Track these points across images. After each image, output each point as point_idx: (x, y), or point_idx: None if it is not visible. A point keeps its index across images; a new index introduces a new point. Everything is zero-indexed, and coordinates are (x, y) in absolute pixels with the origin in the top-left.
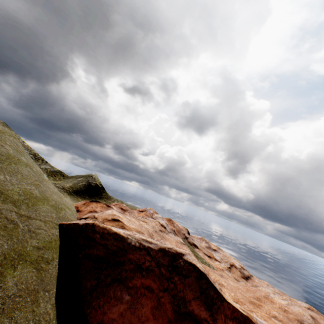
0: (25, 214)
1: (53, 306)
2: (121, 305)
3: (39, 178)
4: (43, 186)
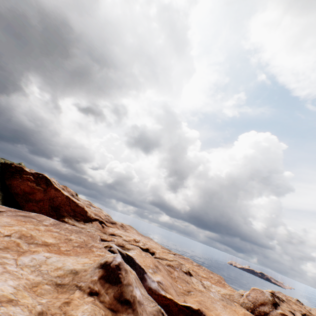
0: None
1: None
2: (18, 181)
3: None
4: None
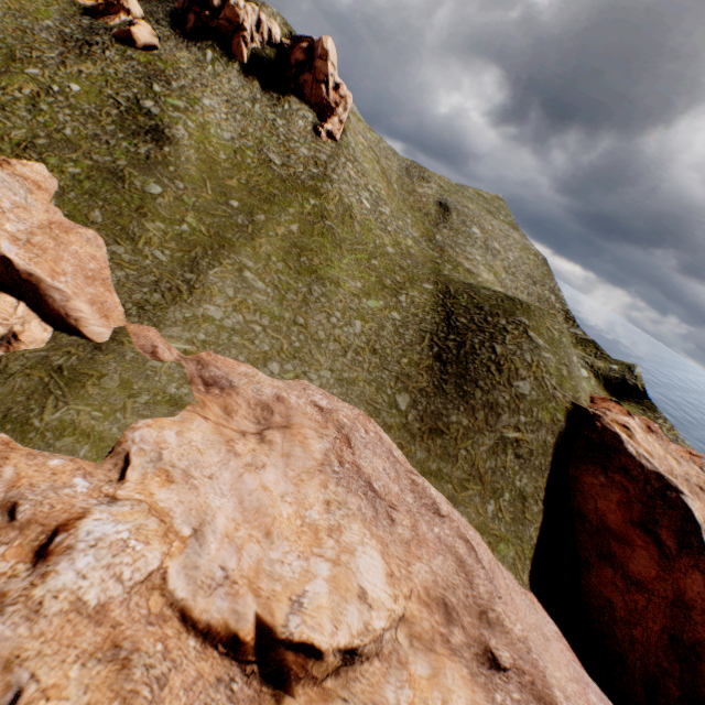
0: (554, 383)
1: (553, 442)
2: (594, 479)
3: (569, 360)
4: (571, 367)
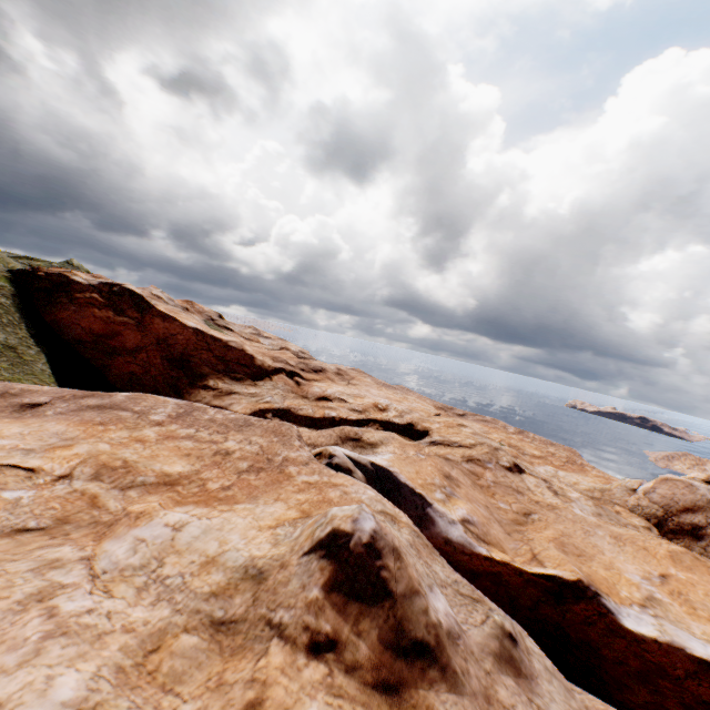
0: None
1: (13, 303)
2: (70, 312)
3: None
4: None
